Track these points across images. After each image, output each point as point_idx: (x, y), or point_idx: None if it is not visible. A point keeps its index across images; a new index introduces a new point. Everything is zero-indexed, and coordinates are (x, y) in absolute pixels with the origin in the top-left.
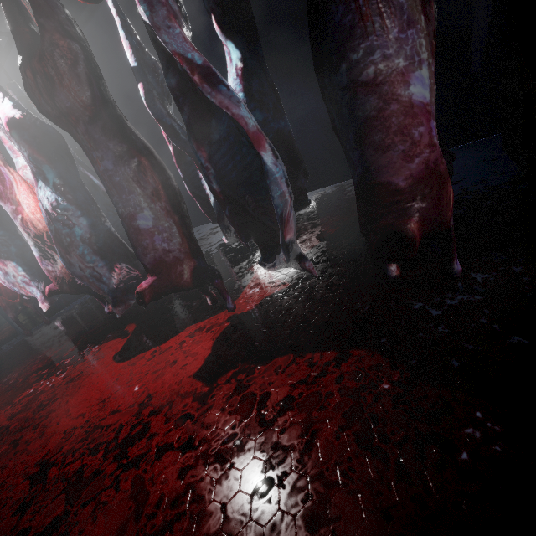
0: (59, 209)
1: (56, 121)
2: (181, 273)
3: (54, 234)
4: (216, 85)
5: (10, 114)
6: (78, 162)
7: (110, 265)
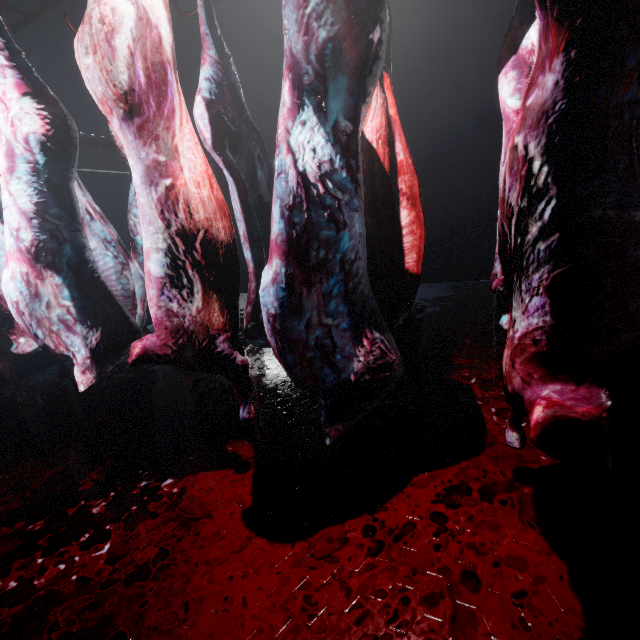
0: (331, 182)
1: None
2: None
3: (298, 232)
4: None
5: None
6: (253, 129)
7: (357, 329)
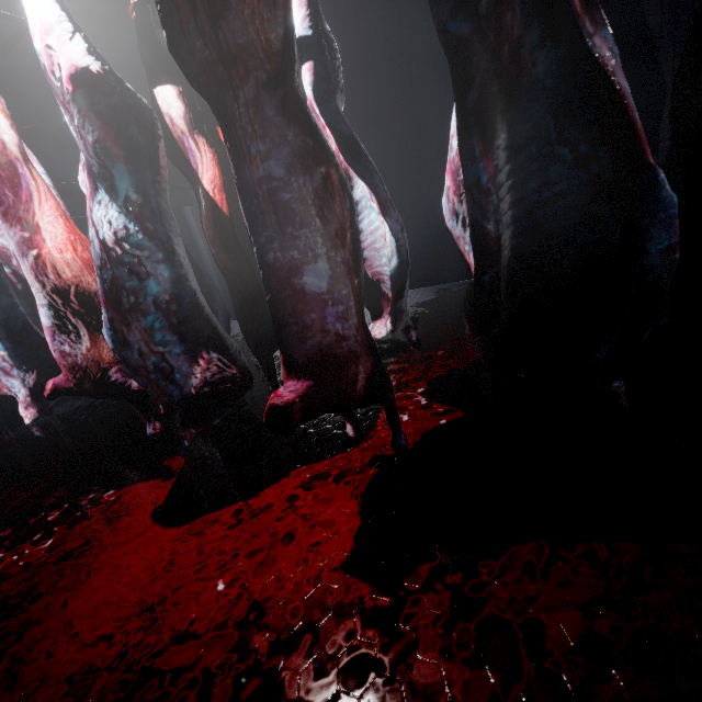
0: (128, 245)
1: (200, 72)
2: (354, 379)
3: (109, 286)
4: (600, 27)
5: (81, 62)
6: None
7: (192, 353)
